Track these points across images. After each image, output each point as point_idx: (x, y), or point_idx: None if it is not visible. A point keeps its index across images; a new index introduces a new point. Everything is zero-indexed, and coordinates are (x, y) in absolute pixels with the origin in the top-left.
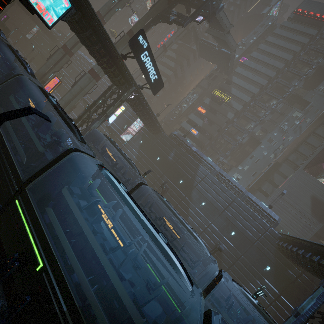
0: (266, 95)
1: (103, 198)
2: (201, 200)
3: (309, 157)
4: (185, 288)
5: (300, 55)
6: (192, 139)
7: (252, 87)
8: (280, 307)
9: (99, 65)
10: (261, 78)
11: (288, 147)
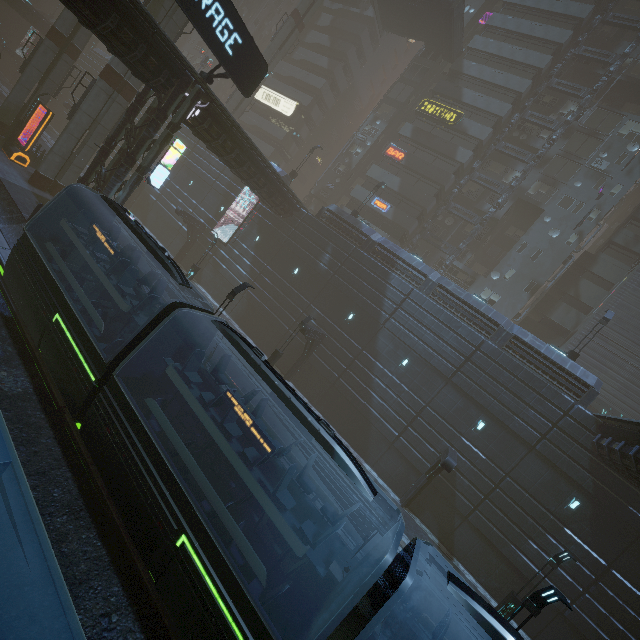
0: (550, 94)
1: (80, 355)
2: (400, 354)
3: None
4: (318, 592)
5: None
6: (378, 225)
7: (513, 78)
8: (612, 596)
9: (85, 24)
10: (536, 52)
11: (611, 222)
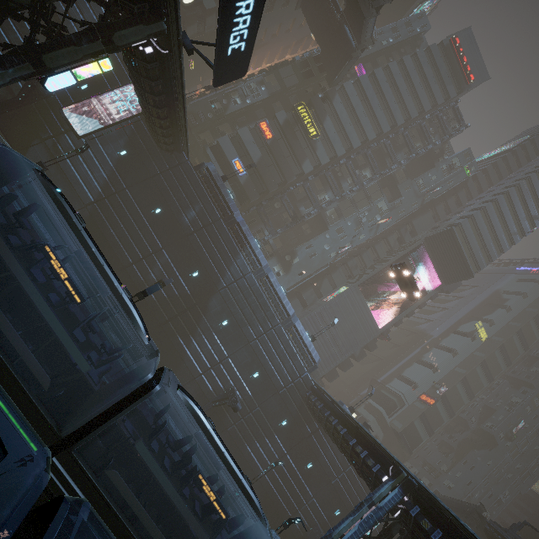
0: (363, 156)
1: (13, 418)
2: (224, 316)
3: (370, 271)
4: None
5: (425, 118)
6: (230, 181)
7: (354, 133)
8: (282, 467)
9: None
10: (371, 126)
11: None
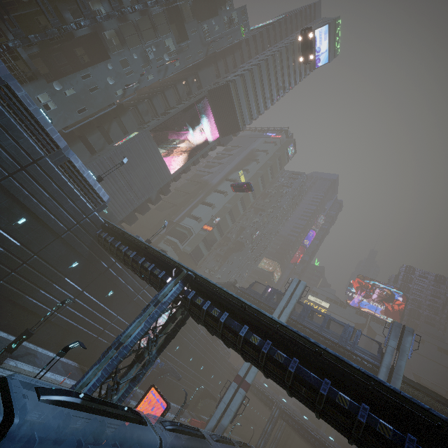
0: None
1: None
2: None
3: (161, 117)
4: None
5: None
6: None
7: None
8: (80, 303)
9: None
10: None
11: None
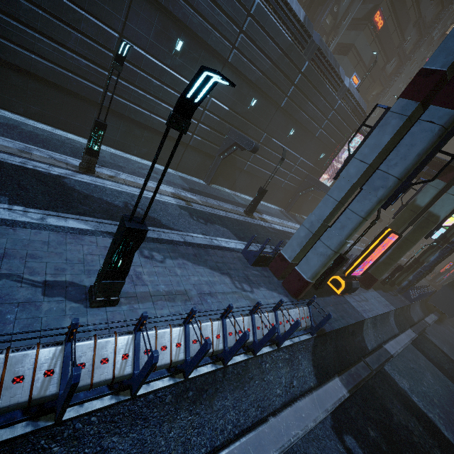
0: None
1: None
2: None
3: None
4: None
5: None
6: None
7: None
8: None
9: None
10: None
11: None
